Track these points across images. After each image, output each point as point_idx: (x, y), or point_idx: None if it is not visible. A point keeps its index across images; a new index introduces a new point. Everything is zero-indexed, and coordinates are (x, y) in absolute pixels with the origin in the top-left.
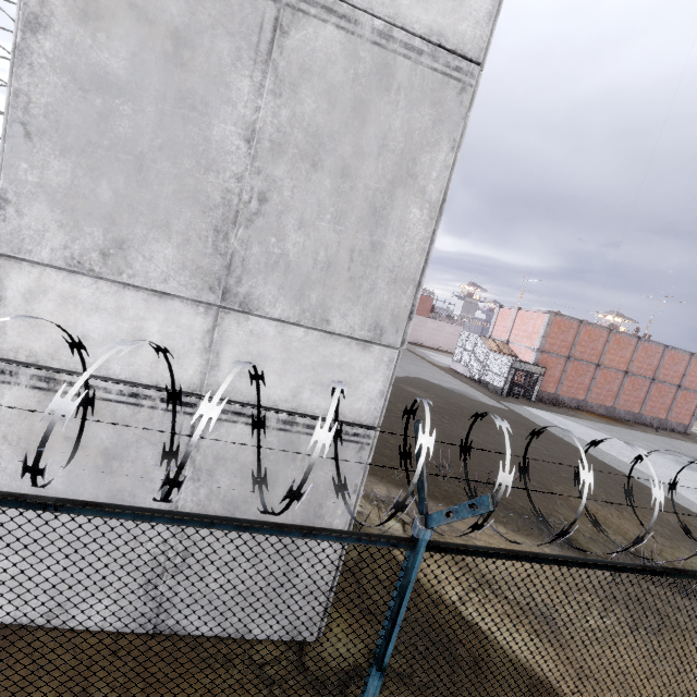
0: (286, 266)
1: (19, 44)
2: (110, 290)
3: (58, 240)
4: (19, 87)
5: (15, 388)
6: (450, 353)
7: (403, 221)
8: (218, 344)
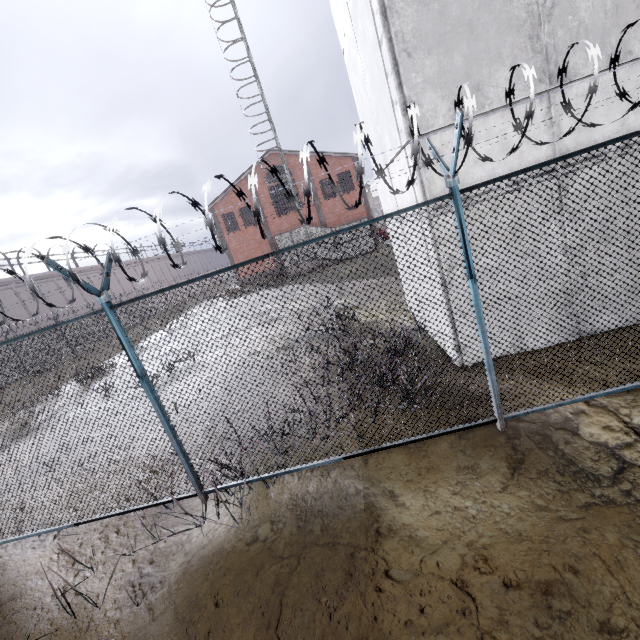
0: (585, 31)
1: (387, 5)
2: (479, 123)
3: (444, 108)
4: (395, 31)
5: (450, 214)
6: None
7: None
8: (556, 118)
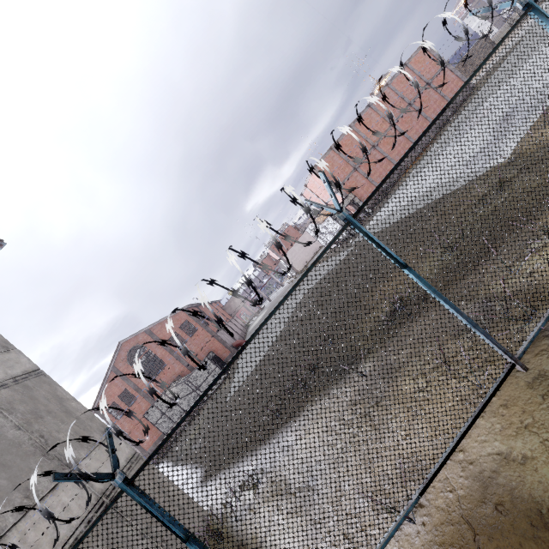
0: None
1: None
2: None
3: None
4: None
5: None
6: None
7: None
8: None
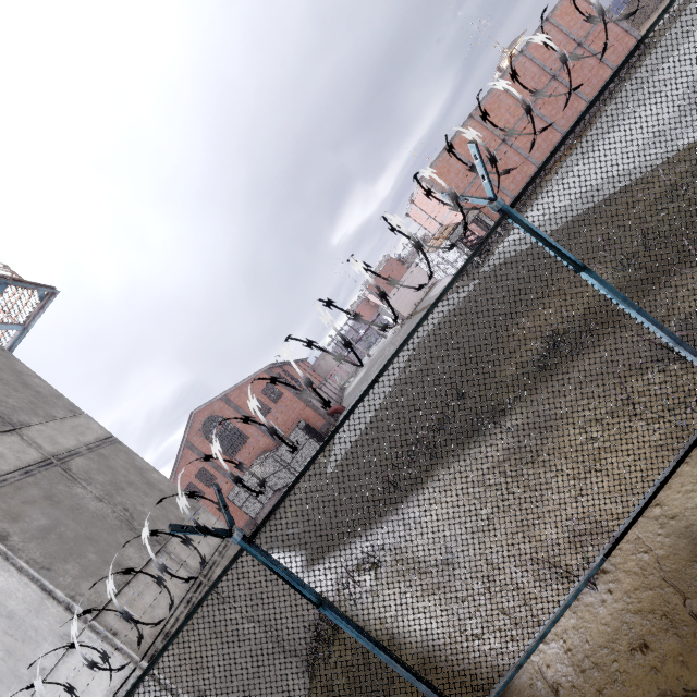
0: None
1: None
2: None
3: None
4: None
5: None
6: None
7: (3, 590)
8: None
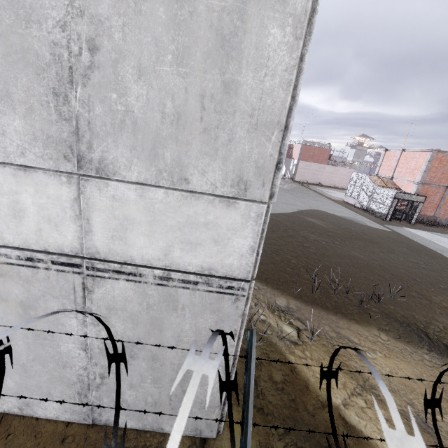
0: (134, 124)
1: None
2: None
3: None
4: None
5: None
6: (343, 189)
7: (260, 48)
8: (86, 211)
